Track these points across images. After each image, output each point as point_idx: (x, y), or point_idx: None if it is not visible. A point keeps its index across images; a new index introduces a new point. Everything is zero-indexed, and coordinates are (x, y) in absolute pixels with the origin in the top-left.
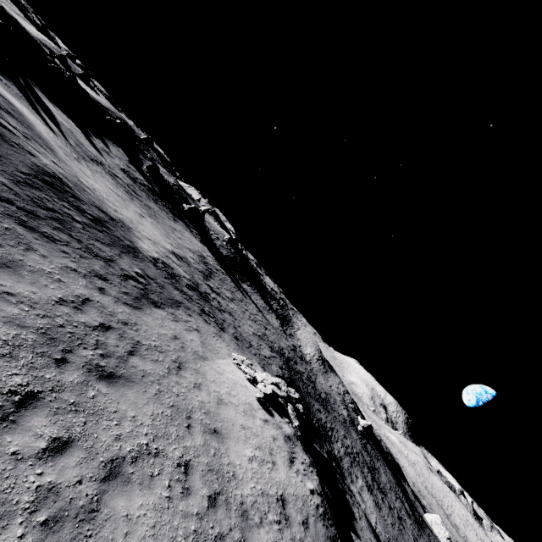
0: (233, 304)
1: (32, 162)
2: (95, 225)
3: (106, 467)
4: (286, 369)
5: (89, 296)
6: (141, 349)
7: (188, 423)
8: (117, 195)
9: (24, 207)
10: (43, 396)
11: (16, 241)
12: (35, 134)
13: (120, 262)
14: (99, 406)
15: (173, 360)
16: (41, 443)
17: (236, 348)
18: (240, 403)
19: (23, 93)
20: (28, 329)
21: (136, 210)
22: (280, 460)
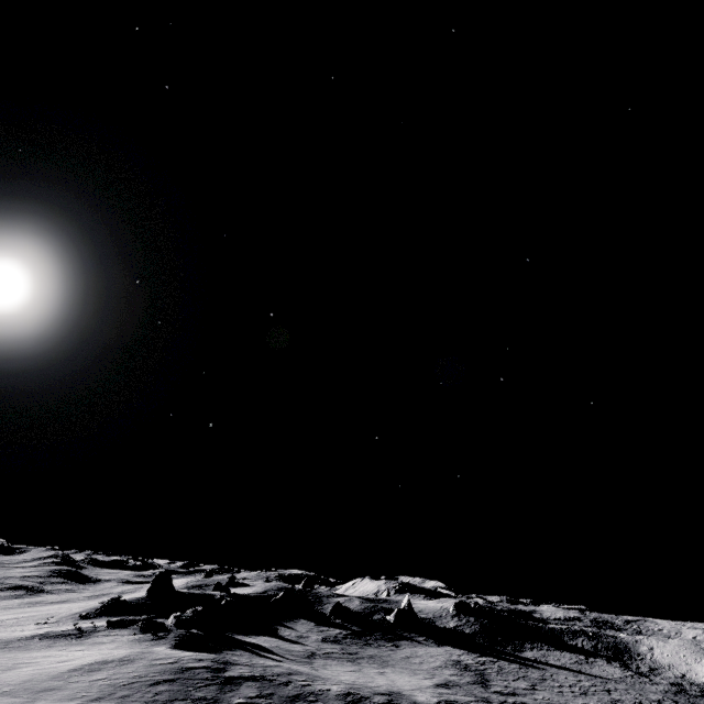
0: (539, 692)
1: (334, 695)
2: None
3: None
4: None
5: None
6: None
7: None
8: (353, 672)
9: None
10: None
11: None
12: (305, 674)
13: None
14: None
15: None
16: None
17: None
18: None
19: (245, 650)
20: None
21: (374, 671)
22: None
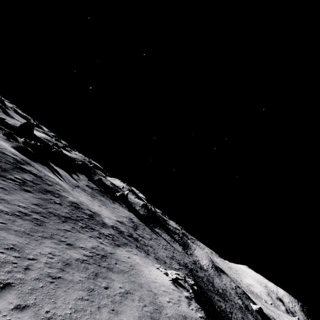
0: (151, 241)
1: (68, 200)
2: (90, 218)
3: (119, 293)
4: (191, 275)
5: (98, 245)
6: (118, 262)
7: (141, 287)
8: (89, 200)
9: (72, 218)
10: (99, 274)
11: (76, 230)
12: (63, 188)
13: (102, 230)
14: (112, 278)
15: (130, 266)
16: (103, 285)
17: (157, 263)
18: (161, 282)
19: (49, 169)
20: (89, 256)
21: (97, 204)
22: (183, 304)
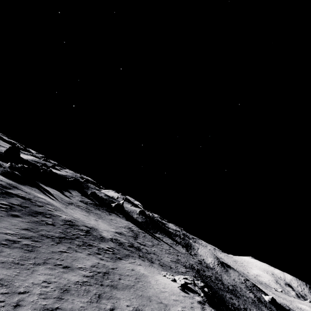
0: (154, 248)
1: (62, 219)
2: (87, 234)
3: None
4: (199, 276)
5: (98, 262)
6: (122, 277)
7: (149, 300)
8: (84, 215)
9: (67, 237)
10: (102, 295)
11: (72, 250)
12: (55, 207)
13: (101, 245)
14: (118, 297)
15: (135, 278)
16: (108, 306)
17: (162, 270)
18: (170, 291)
19: (39, 189)
20: (89, 277)
21: (93, 218)
22: (197, 310)
